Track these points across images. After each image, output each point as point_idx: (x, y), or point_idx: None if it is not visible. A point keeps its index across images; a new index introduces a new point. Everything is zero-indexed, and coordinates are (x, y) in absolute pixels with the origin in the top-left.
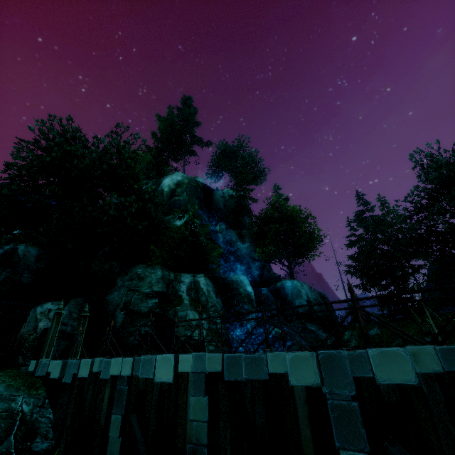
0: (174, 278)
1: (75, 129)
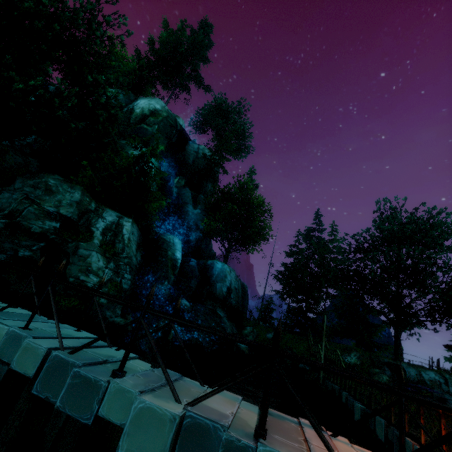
0: (94, 209)
1: None
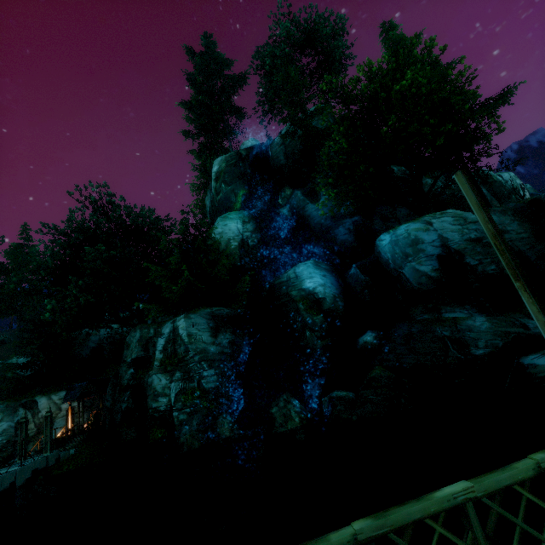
0: (154, 333)
1: (55, 228)
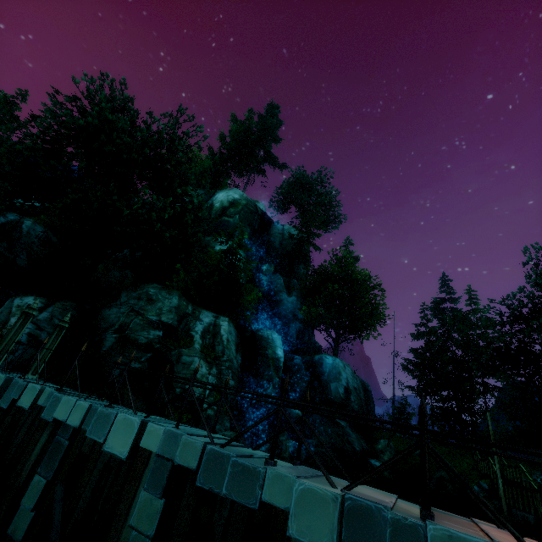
0: (191, 312)
1: (127, 98)
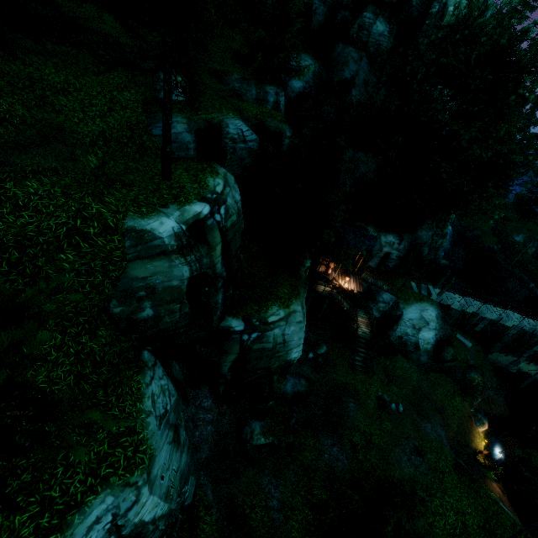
0: None
1: None
